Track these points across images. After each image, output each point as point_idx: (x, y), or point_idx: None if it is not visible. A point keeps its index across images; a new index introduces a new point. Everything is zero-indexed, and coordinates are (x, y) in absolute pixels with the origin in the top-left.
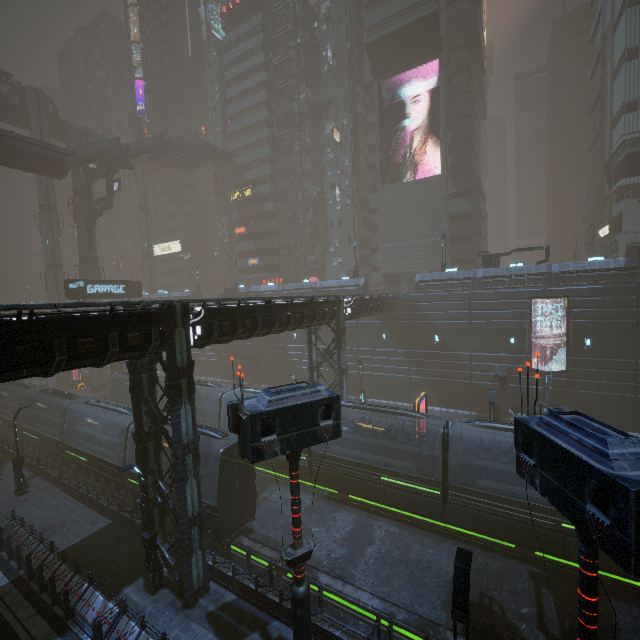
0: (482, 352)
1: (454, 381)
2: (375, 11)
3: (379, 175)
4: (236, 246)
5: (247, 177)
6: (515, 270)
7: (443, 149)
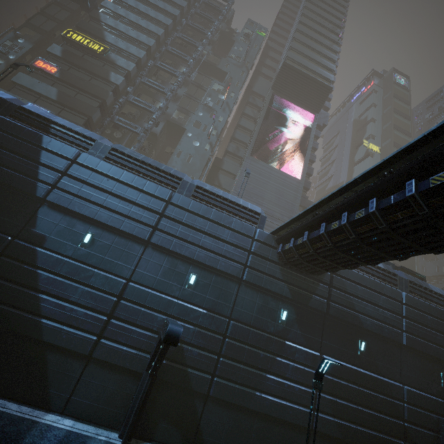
0: (411, 387)
1: (384, 438)
2: (296, 55)
3: (252, 146)
4: (19, 75)
5: (107, 37)
6: (431, 286)
7: (306, 165)
